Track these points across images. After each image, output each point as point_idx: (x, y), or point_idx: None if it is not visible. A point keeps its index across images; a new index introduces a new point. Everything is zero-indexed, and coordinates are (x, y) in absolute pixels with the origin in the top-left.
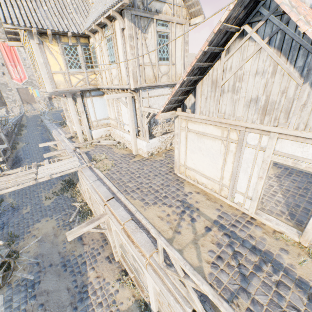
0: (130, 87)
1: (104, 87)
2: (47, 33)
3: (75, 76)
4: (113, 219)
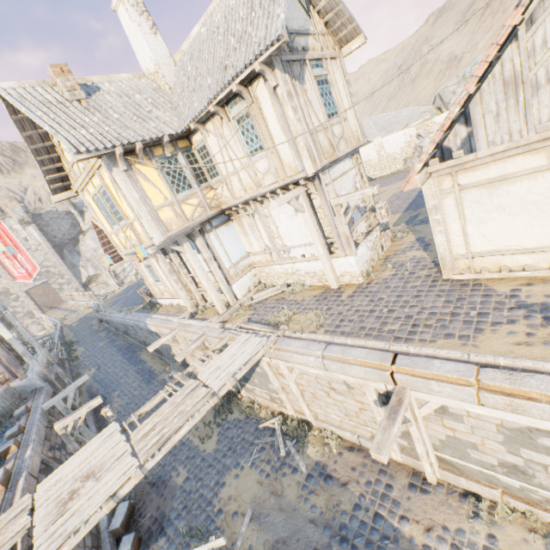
0: (306, 173)
1: (238, 201)
2: (135, 150)
3: (187, 203)
4: (439, 384)
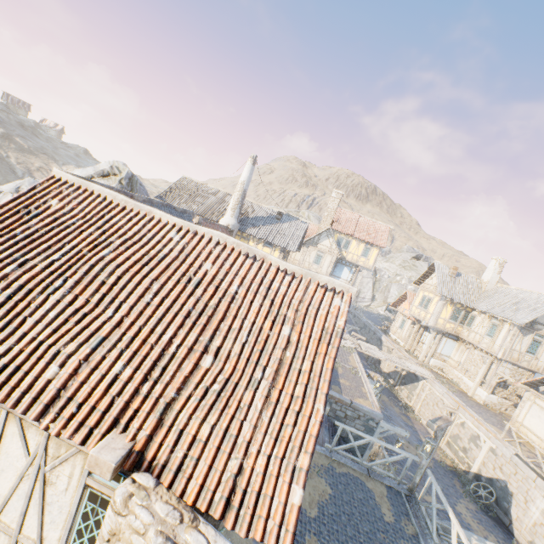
0: (496, 355)
1: (467, 340)
2: (452, 301)
3: (449, 323)
4: (467, 414)
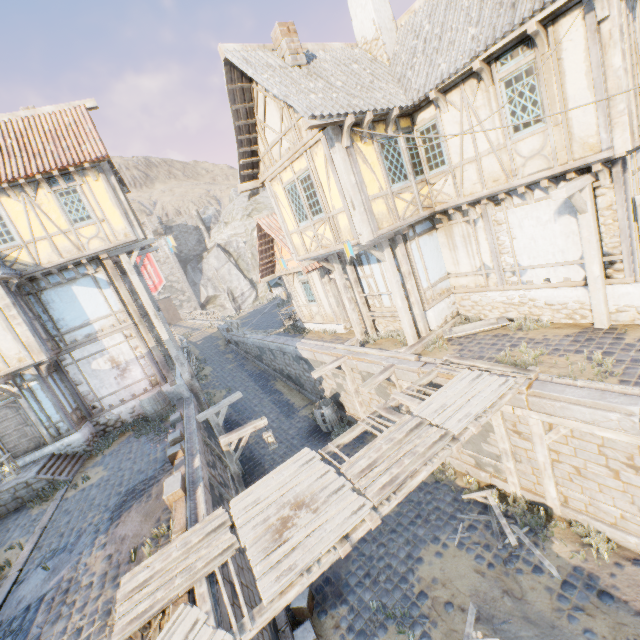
0: (612, 152)
1: (466, 199)
2: (361, 122)
3: (400, 197)
4: None
